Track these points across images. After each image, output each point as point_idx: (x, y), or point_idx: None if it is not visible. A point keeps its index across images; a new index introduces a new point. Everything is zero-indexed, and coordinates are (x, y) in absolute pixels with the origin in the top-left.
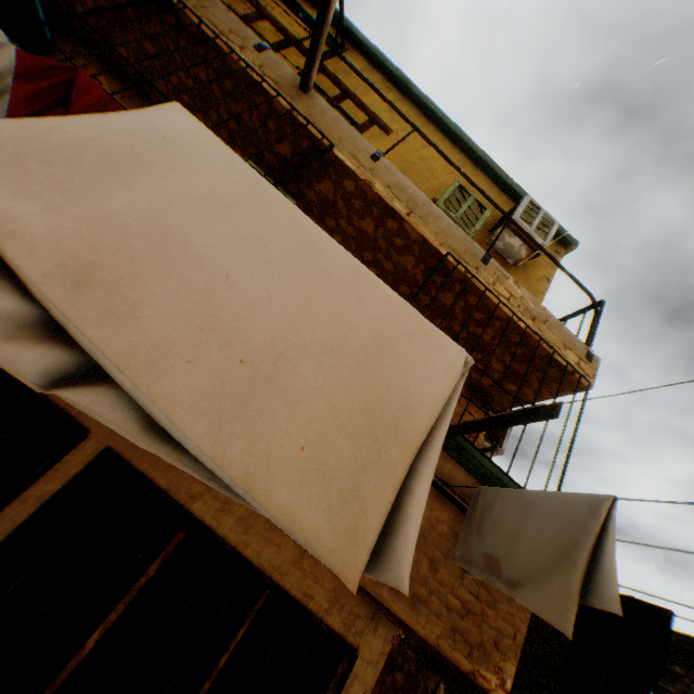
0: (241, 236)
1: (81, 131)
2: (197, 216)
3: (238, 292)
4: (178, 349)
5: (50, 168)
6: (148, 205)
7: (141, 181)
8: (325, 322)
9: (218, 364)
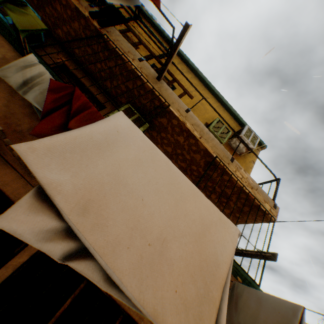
0: (147, 178)
1: (87, 135)
2: (130, 169)
3: (147, 207)
4: (123, 241)
5: (74, 155)
6: (111, 166)
7: (108, 154)
8: (182, 219)
9: (140, 248)
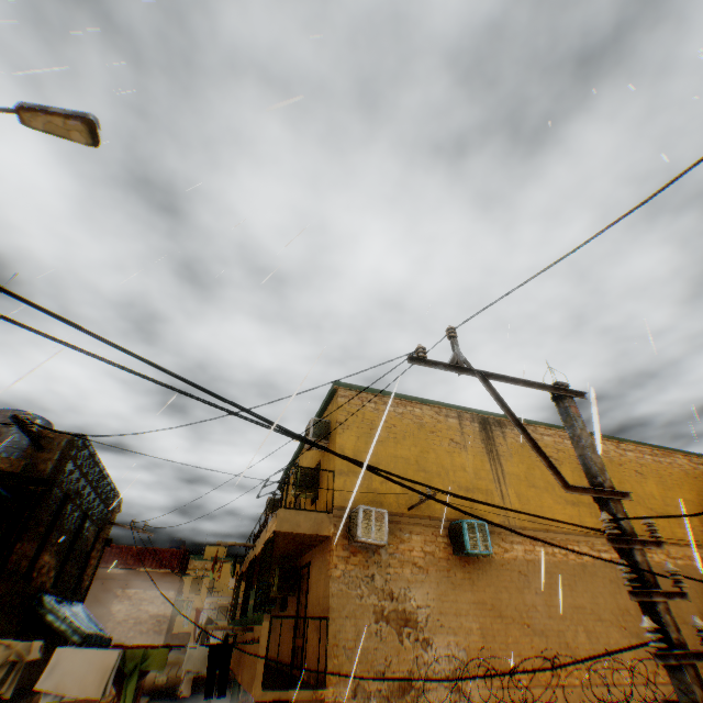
0: None
1: None
2: None
3: None
4: None
5: None
6: None
7: None
8: None
9: None
